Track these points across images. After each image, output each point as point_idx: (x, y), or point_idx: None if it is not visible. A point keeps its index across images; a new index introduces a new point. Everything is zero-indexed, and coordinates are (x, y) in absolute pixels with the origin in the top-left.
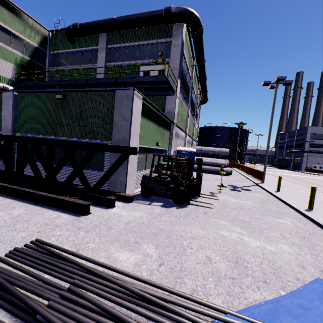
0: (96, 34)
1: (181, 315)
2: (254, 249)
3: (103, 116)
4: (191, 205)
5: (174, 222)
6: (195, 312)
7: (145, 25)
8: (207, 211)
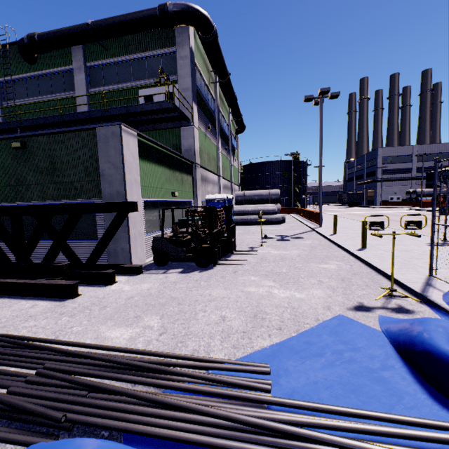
0: (66, 48)
1: (168, 371)
2: (280, 300)
3: (86, 166)
4: (219, 265)
5: (191, 287)
6: (186, 367)
7: (136, 32)
8: (238, 269)
